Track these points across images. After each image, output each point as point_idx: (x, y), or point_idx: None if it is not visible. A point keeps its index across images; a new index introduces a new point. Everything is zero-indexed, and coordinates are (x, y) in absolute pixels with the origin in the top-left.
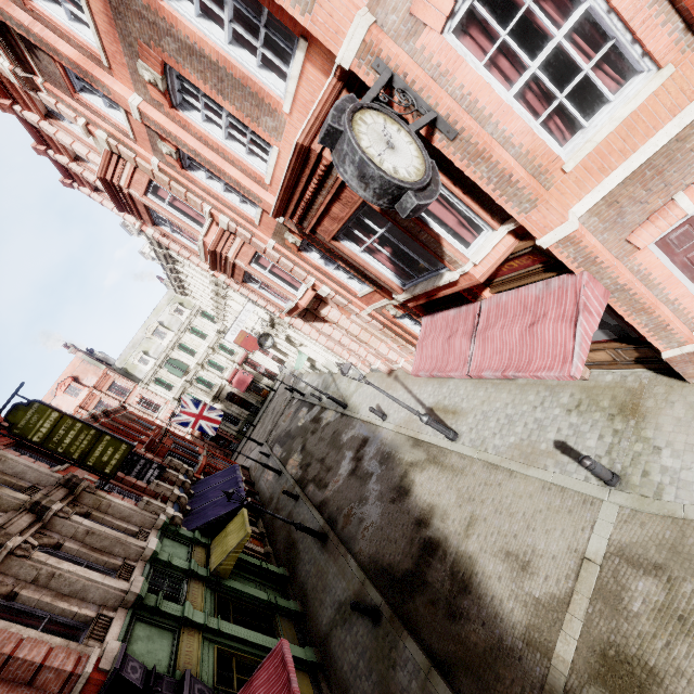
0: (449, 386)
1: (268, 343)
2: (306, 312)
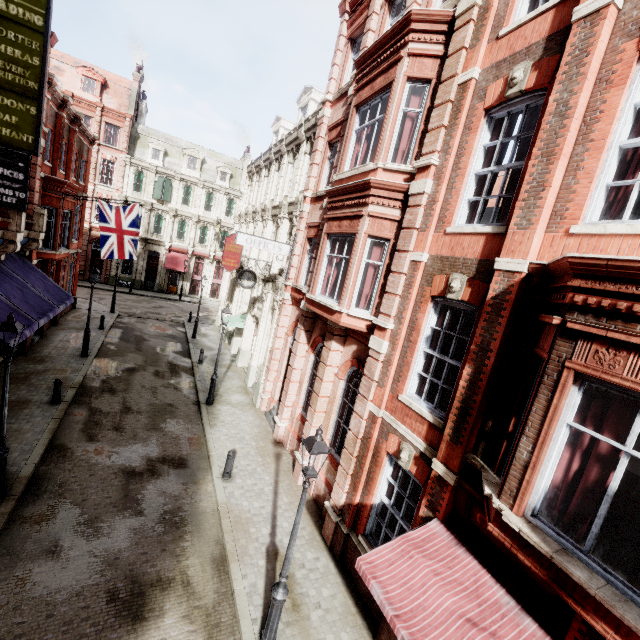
0: (319, 559)
1: (247, 282)
2: (312, 317)
